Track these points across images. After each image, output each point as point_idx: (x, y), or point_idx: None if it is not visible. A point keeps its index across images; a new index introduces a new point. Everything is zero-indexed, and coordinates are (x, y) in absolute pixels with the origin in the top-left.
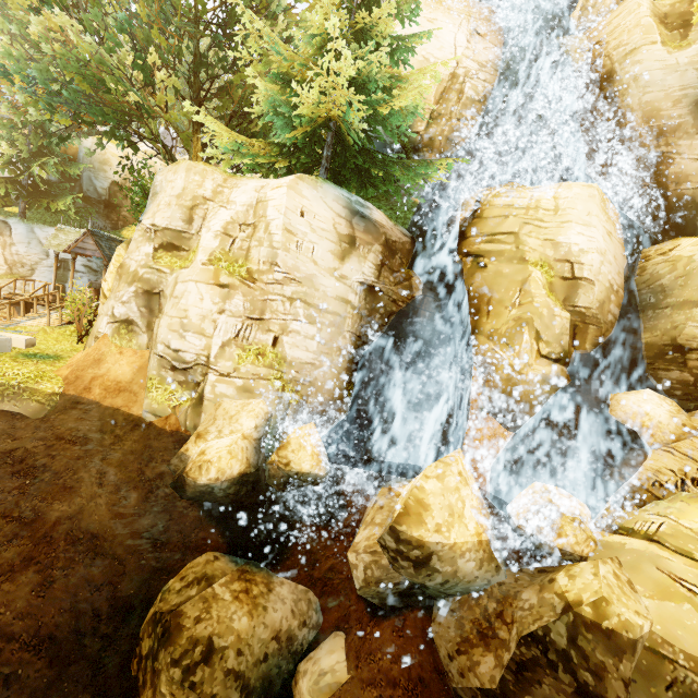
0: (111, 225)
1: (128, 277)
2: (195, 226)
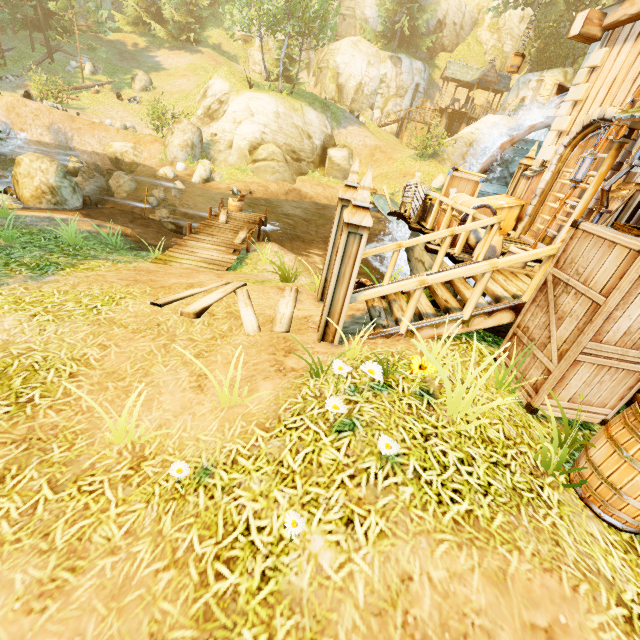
0: (429, 56)
1: None
2: None
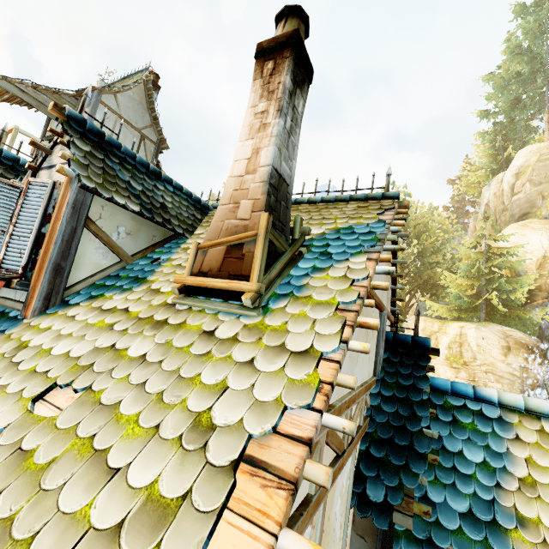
0: None
1: None
2: (432, 342)
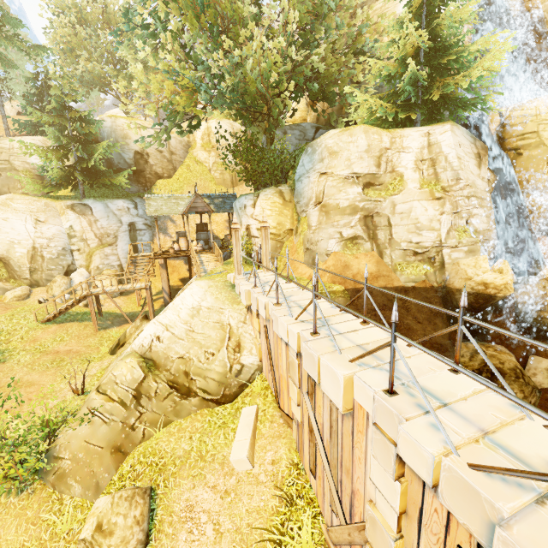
0: (142, 187)
1: (343, 211)
2: (382, 168)
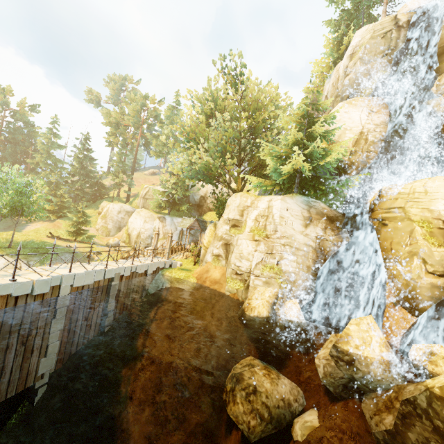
0: (199, 214)
1: (218, 238)
2: (244, 217)
